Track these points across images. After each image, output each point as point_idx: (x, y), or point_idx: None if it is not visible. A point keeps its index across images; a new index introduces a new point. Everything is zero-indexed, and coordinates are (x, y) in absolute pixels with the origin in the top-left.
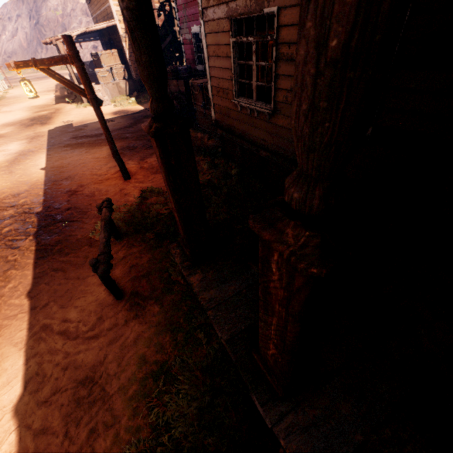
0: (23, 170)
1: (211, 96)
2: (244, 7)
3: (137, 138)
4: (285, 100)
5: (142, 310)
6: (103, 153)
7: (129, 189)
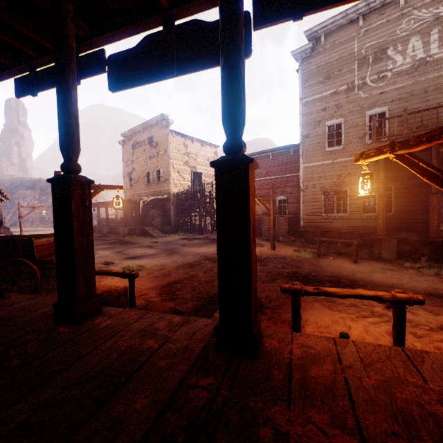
0: (190, 253)
1: (302, 216)
2: (331, 188)
3: None
4: (354, 210)
5: (370, 262)
6: None
7: (283, 251)
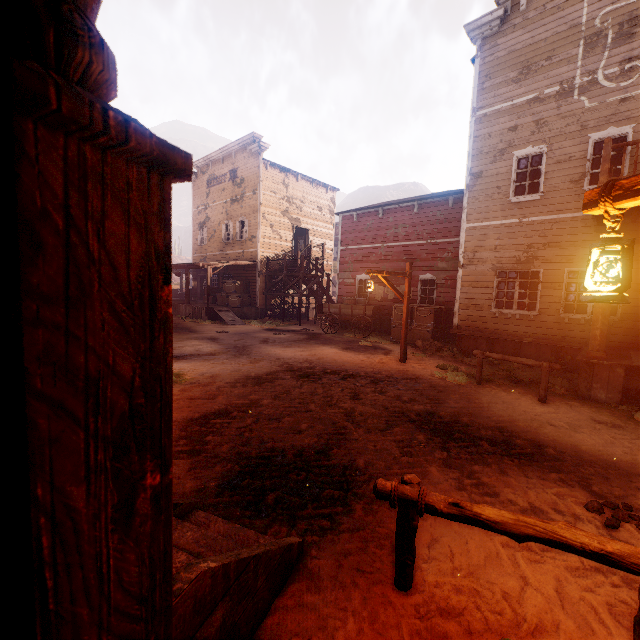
0: (268, 356)
1: (458, 310)
2: (511, 267)
3: (344, 344)
4: (549, 307)
5: (570, 404)
6: (334, 350)
7: (418, 366)
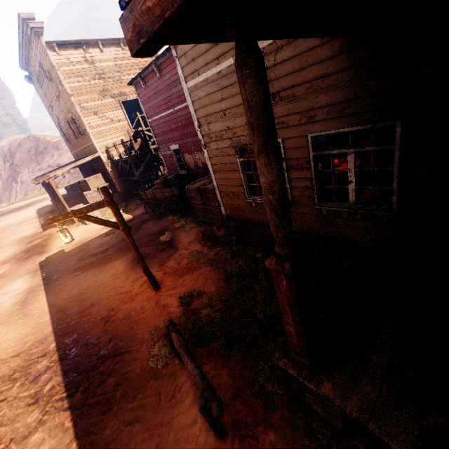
0: (38, 309)
1: (220, 198)
2: (248, 140)
3: (145, 244)
4: (302, 194)
5: (256, 443)
6: (119, 268)
7: (164, 299)
